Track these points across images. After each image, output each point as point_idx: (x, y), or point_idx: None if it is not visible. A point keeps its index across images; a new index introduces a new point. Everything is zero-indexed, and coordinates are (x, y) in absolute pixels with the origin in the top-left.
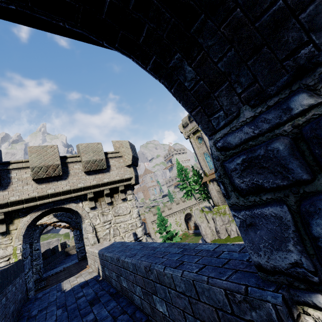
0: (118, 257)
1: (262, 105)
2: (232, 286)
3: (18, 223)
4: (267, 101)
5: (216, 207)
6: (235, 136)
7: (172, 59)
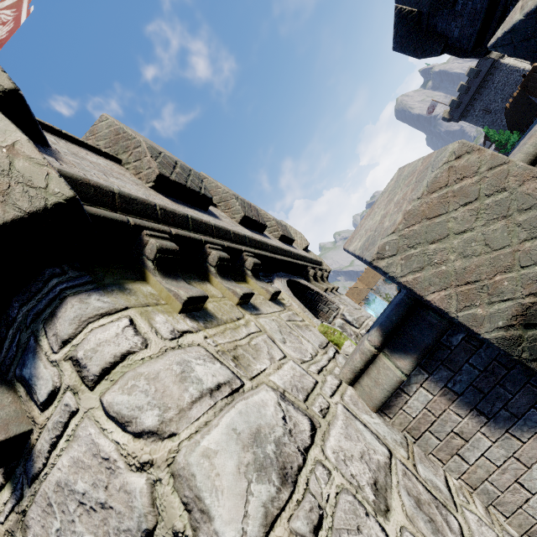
0: None
1: None
2: None
3: None
4: None
5: None
6: None
7: None
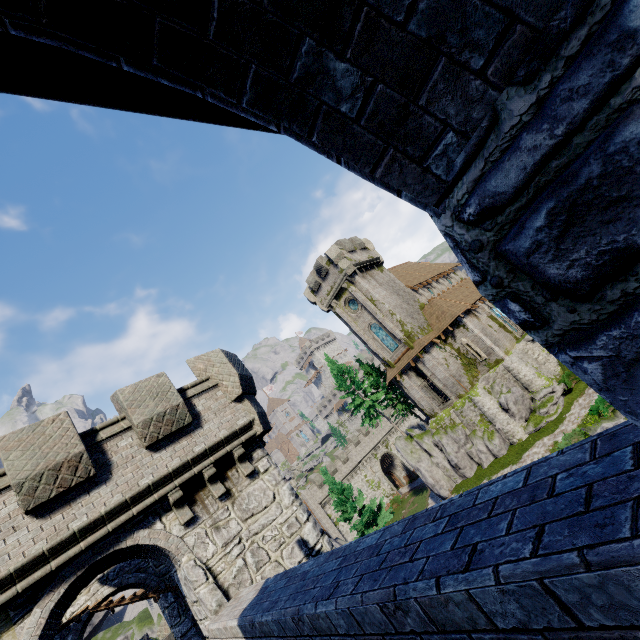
0: (296, 613)
1: (552, 65)
2: None
3: (12, 639)
4: (560, 50)
5: (432, 418)
6: (505, 170)
7: (297, 57)
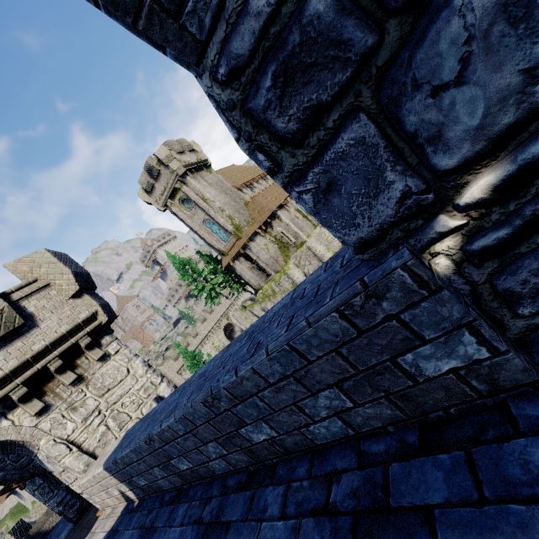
0: (148, 437)
1: None
2: (344, 296)
3: None
4: None
5: (259, 291)
6: (241, 33)
7: None
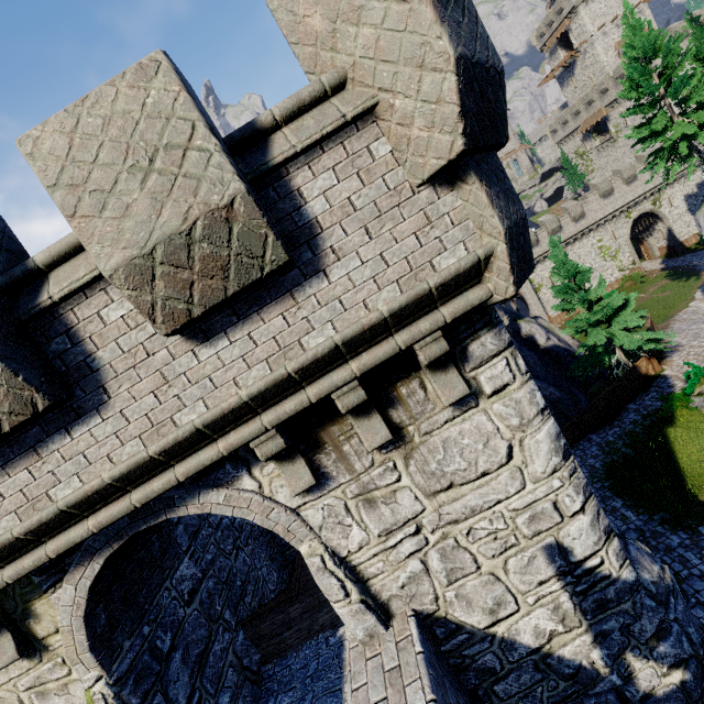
0: None
1: None
2: None
3: (50, 610)
4: None
5: None
6: None
7: None
